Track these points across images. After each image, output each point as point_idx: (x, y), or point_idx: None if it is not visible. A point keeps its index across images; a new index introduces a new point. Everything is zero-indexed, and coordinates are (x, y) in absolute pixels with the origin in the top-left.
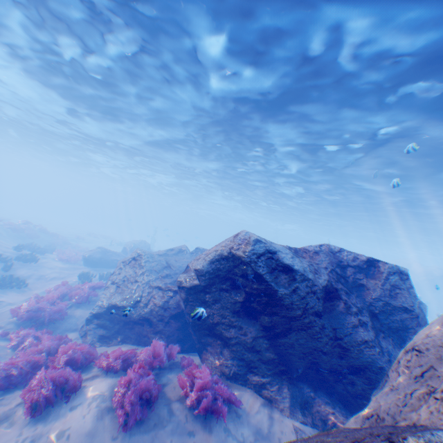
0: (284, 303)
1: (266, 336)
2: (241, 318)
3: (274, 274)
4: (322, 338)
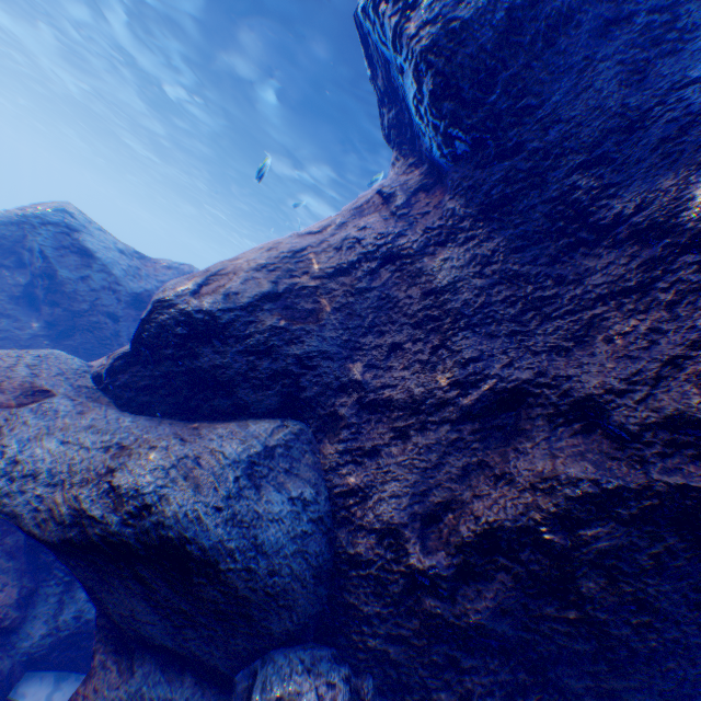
0: (68, 291)
1: (50, 336)
2: (23, 308)
3: (64, 254)
4: (113, 345)
